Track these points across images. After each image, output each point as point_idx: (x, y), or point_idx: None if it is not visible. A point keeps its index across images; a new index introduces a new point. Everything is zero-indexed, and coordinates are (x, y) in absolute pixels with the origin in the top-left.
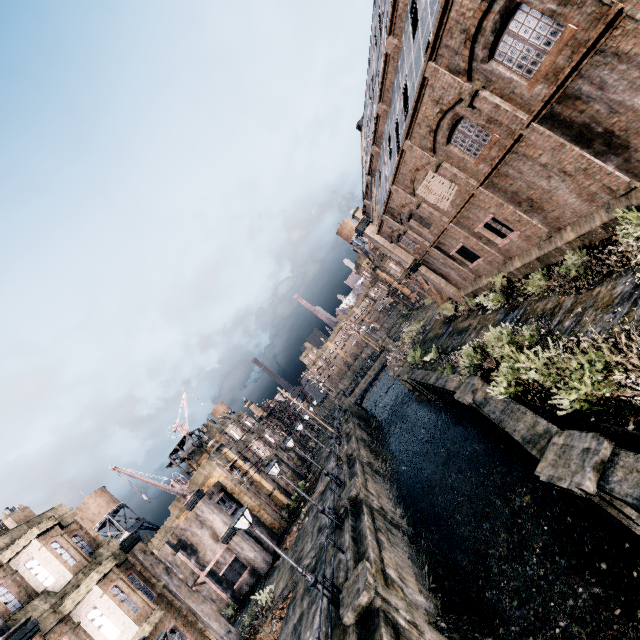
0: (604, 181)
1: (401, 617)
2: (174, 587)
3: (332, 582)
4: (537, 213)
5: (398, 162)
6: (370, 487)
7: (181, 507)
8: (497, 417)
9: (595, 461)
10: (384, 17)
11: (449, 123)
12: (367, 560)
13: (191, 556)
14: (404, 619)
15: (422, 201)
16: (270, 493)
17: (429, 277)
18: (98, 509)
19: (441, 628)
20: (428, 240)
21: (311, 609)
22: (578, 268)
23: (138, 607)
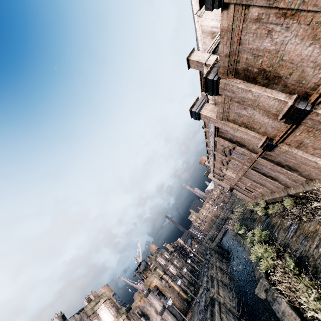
0: (277, 185)
1: None
2: None
3: None
4: (264, 186)
5: (213, 164)
6: (220, 292)
7: (141, 296)
8: (254, 268)
9: (264, 288)
10: None
11: (226, 161)
12: None
13: (147, 320)
14: None
15: (225, 174)
16: (178, 292)
17: (237, 194)
18: None
19: None
20: (233, 183)
21: None
22: (280, 209)
23: None
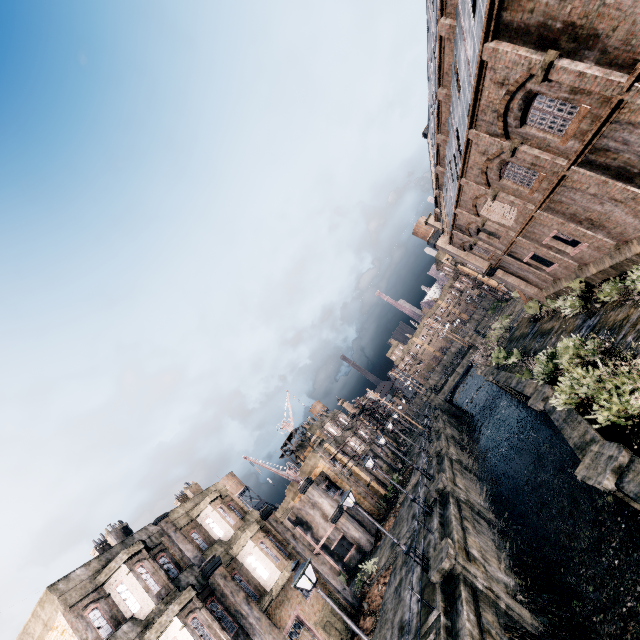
0: None
1: (479, 583)
2: (300, 549)
3: (422, 553)
4: (600, 229)
5: (458, 193)
6: (458, 482)
7: (295, 491)
8: (559, 425)
9: (613, 466)
10: (436, 54)
11: (498, 166)
12: (451, 540)
13: (307, 531)
14: (482, 585)
15: (486, 220)
16: (368, 484)
17: (507, 280)
18: (230, 489)
19: (520, 600)
20: (500, 249)
21: (408, 575)
22: None
23: (278, 559)
